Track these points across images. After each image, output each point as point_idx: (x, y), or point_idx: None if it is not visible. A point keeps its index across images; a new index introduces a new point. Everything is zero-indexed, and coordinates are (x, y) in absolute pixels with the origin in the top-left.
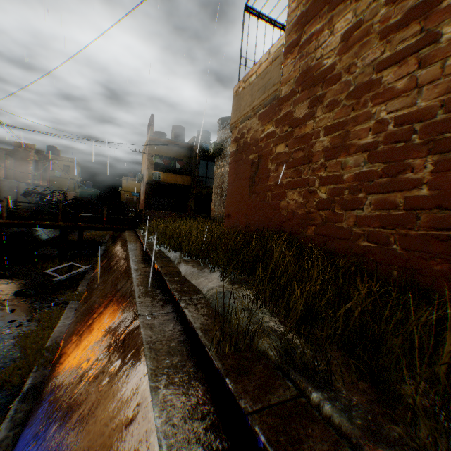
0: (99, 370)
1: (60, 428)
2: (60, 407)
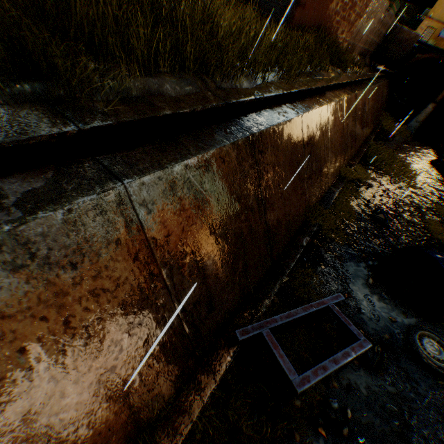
0: (356, 113)
1: (357, 126)
2: (355, 132)
